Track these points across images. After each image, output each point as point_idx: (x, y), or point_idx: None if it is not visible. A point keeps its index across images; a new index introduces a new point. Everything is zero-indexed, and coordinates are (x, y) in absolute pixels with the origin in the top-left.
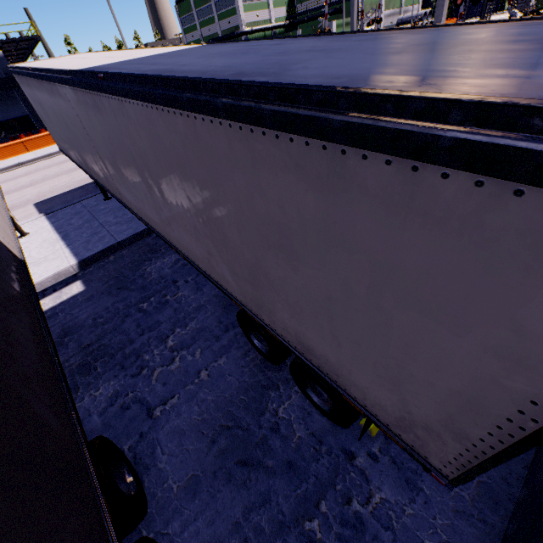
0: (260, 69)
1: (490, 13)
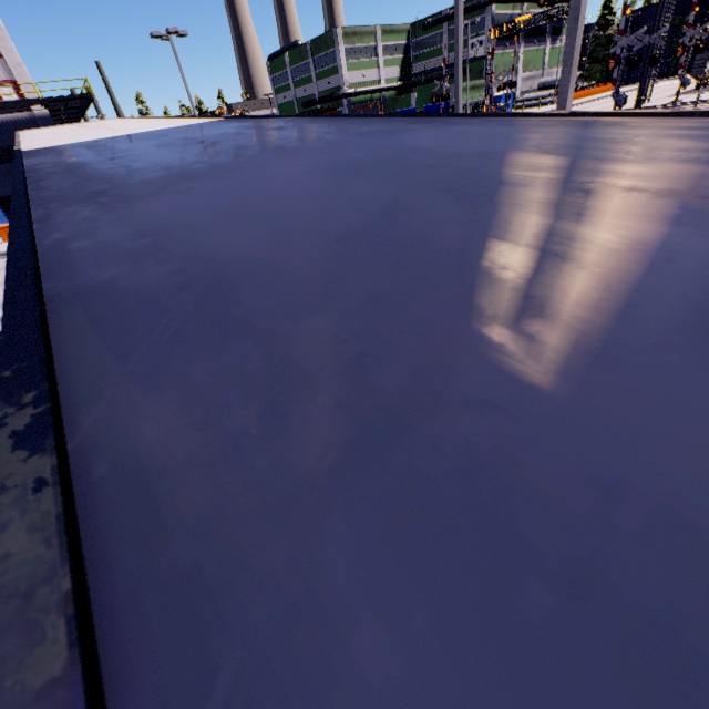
0: (143, 183)
1: (653, 79)
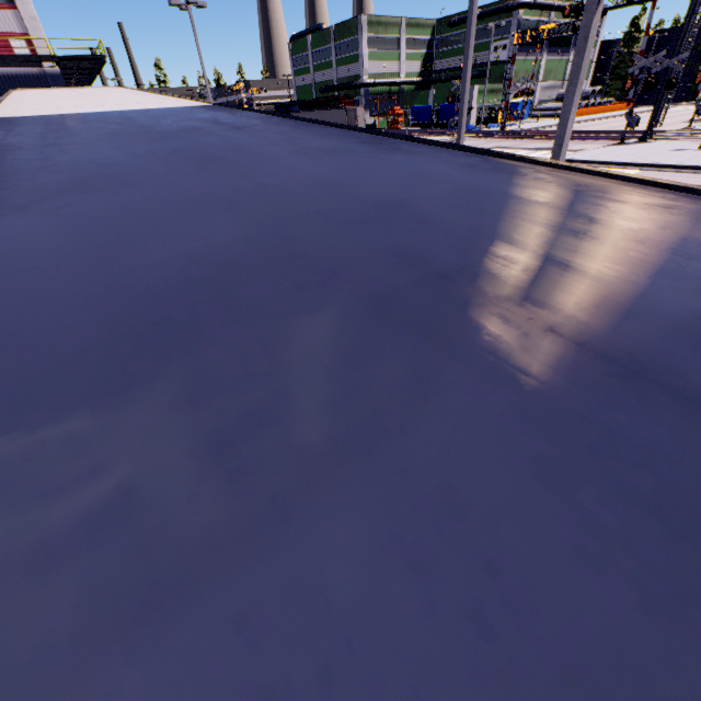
0: (32, 189)
1: (668, 104)
